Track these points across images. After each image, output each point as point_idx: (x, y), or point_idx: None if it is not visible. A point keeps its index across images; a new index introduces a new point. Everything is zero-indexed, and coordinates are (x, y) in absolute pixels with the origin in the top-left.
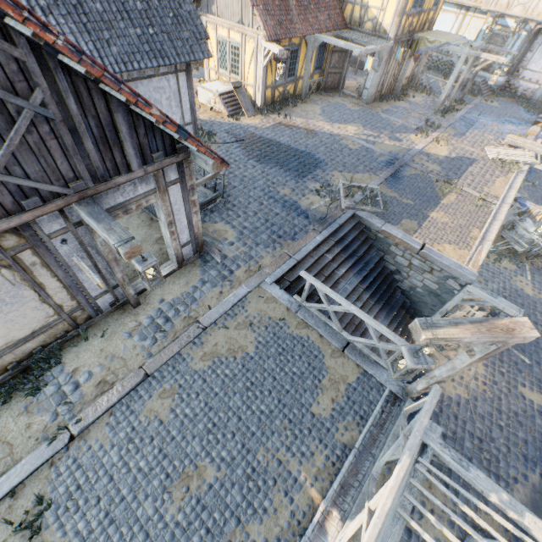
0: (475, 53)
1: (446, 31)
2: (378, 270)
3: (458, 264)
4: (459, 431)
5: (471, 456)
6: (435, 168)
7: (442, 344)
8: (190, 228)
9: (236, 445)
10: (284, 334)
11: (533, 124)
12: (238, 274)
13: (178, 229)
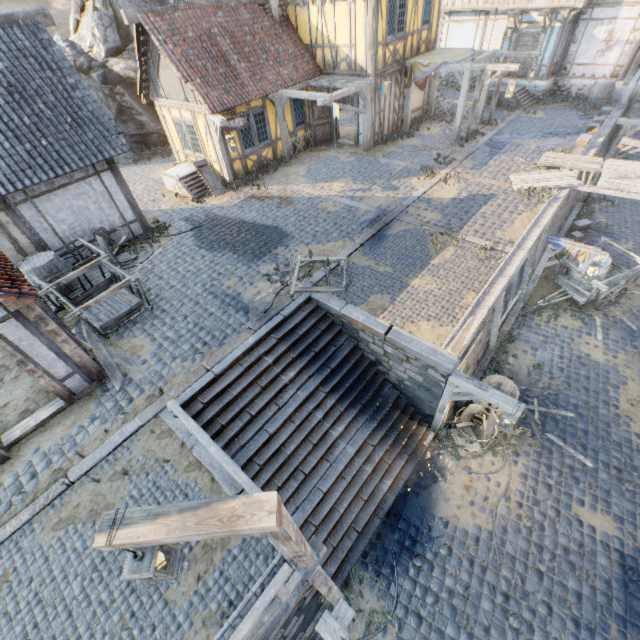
0: (479, 67)
1: (469, 43)
2: (351, 364)
3: (432, 349)
4: (474, 584)
5: (489, 625)
6: (434, 217)
7: (461, 450)
8: (63, 359)
9: None
10: (166, 481)
11: (586, 130)
12: (137, 403)
13: (43, 364)
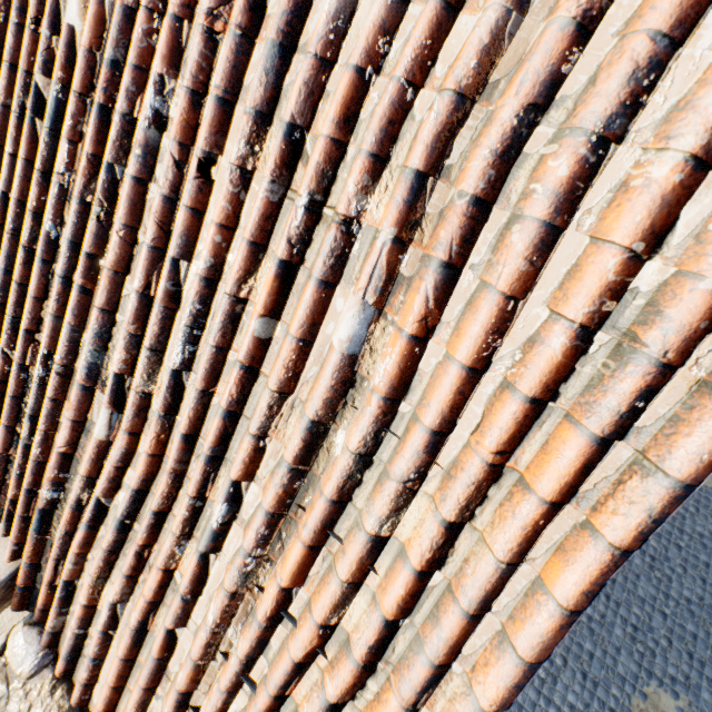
0: None
1: None
2: None
3: None
4: None
5: None
6: None
7: None
8: None
9: (681, 656)
10: None
11: None
12: None
13: None
